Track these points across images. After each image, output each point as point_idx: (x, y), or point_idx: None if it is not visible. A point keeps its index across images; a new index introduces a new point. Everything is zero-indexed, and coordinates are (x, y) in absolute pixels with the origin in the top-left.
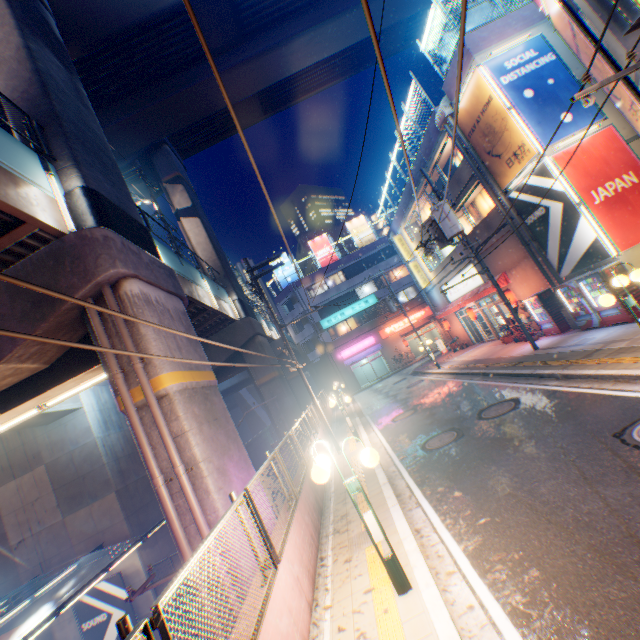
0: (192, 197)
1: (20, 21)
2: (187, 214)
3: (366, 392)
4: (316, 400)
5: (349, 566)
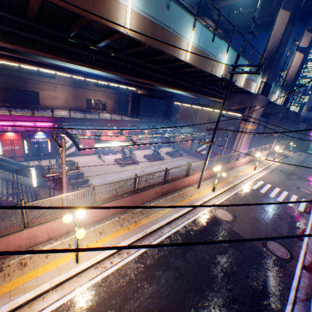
0: (310, 42)
1: (288, 22)
2: (300, 51)
3: (303, 154)
4: (272, 145)
5: (250, 166)
